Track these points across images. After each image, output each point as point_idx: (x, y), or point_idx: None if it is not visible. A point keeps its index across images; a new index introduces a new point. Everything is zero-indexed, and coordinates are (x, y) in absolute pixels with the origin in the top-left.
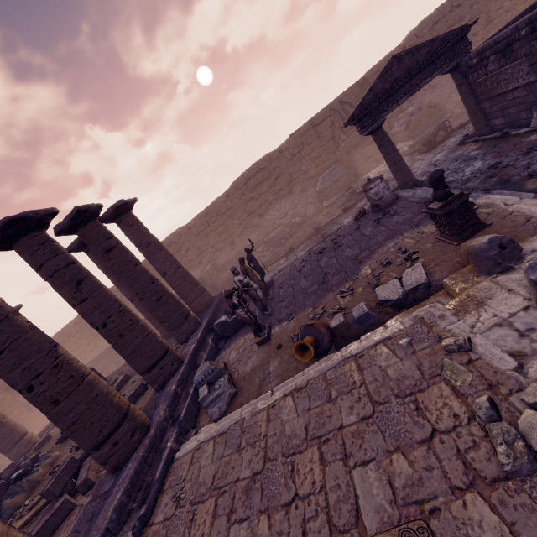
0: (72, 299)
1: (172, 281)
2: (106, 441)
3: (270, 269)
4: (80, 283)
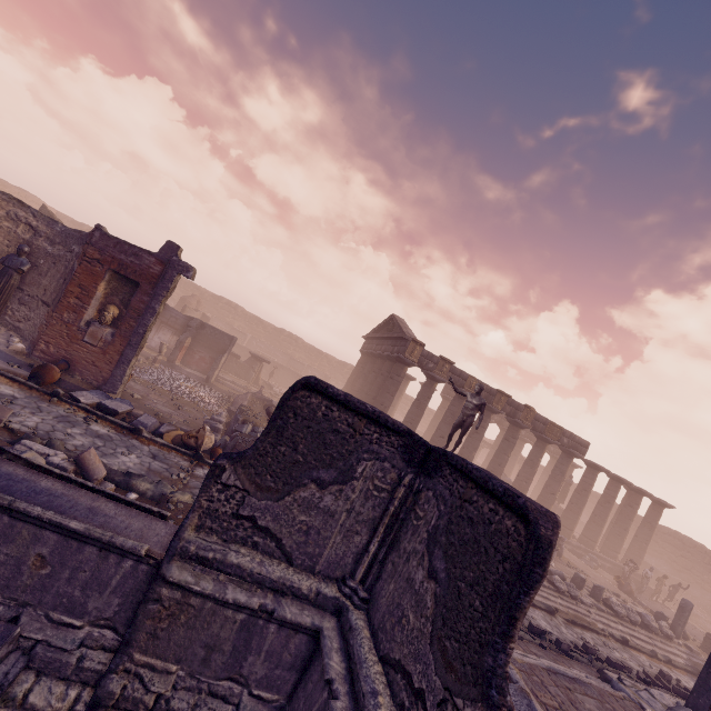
0: (600, 502)
1: (634, 541)
2: (563, 527)
3: (693, 624)
4: (608, 502)
